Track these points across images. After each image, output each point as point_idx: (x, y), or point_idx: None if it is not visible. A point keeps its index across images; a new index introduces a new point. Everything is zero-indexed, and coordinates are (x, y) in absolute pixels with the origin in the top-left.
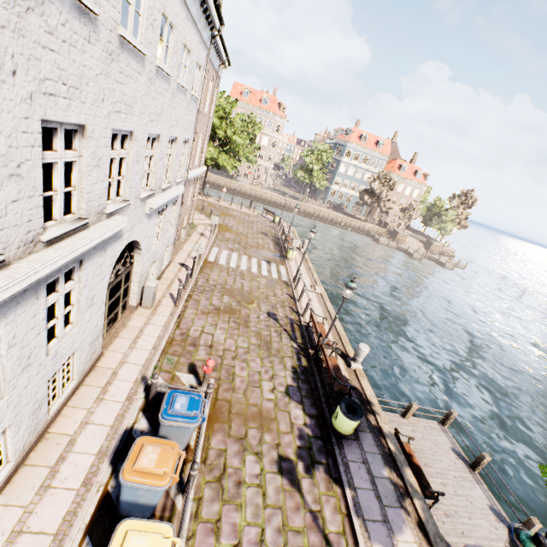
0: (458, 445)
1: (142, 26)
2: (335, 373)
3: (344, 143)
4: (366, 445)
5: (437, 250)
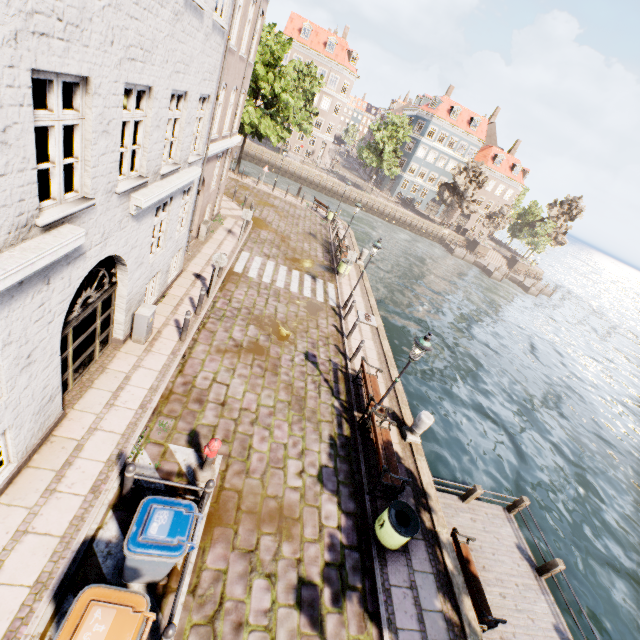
0: (524, 540)
1: None
2: (386, 454)
3: (429, 117)
4: (416, 560)
5: (522, 270)
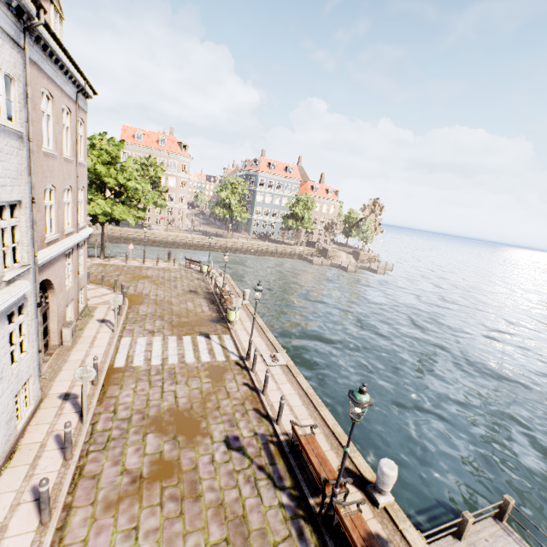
0: None
1: None
2: None
3: (255, 173)
4: None
5: (365, 259)
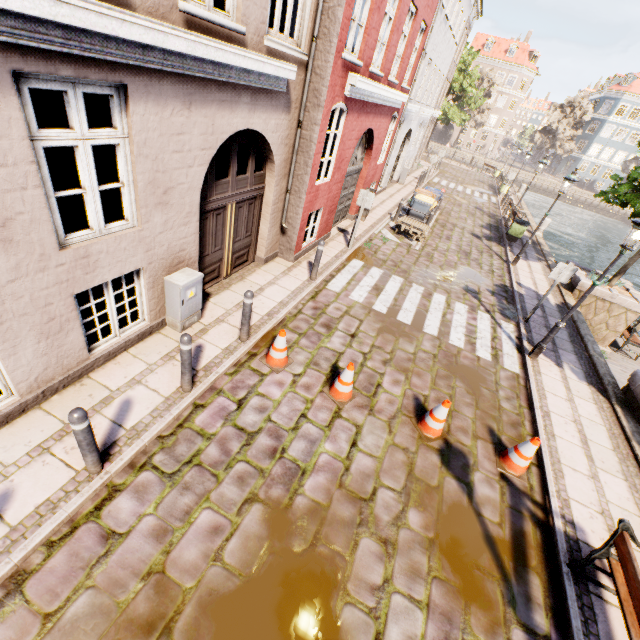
0: None
1: (450, 7)
2: None
3: (618, 95)
4: (527, 248)
5: None
